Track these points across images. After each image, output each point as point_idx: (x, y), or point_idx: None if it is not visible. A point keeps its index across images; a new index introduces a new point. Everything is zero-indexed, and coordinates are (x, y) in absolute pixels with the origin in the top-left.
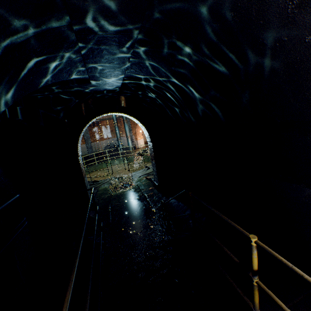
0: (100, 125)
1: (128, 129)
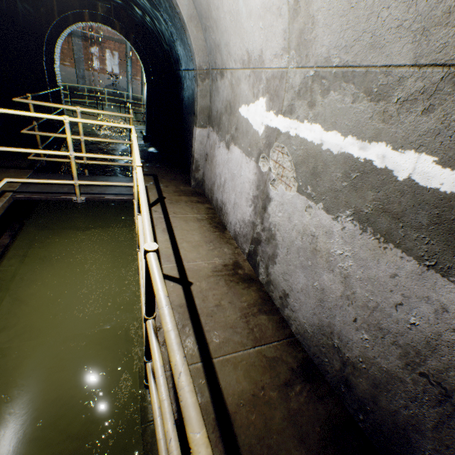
0: (103, 47)
1: None
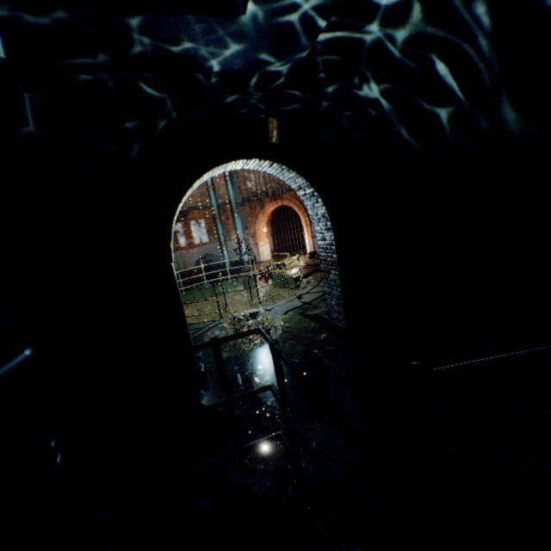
0: (187, 219)
1: (241, 225)
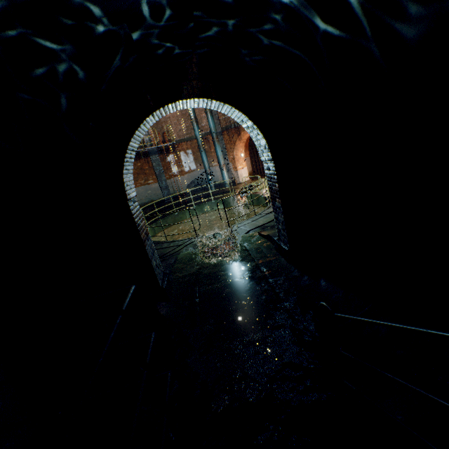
0: (177, 151)
1: (221, 152)
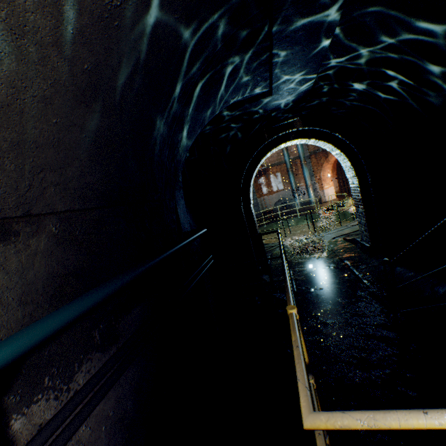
0: (267, 174)
1: (308, 174)
